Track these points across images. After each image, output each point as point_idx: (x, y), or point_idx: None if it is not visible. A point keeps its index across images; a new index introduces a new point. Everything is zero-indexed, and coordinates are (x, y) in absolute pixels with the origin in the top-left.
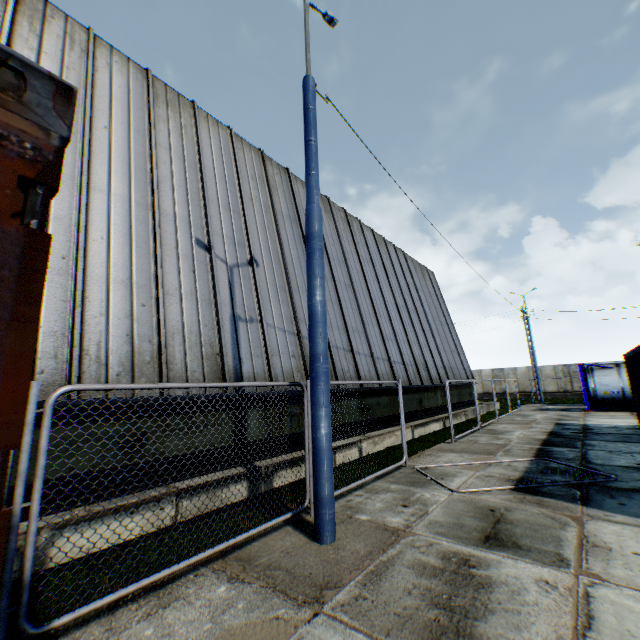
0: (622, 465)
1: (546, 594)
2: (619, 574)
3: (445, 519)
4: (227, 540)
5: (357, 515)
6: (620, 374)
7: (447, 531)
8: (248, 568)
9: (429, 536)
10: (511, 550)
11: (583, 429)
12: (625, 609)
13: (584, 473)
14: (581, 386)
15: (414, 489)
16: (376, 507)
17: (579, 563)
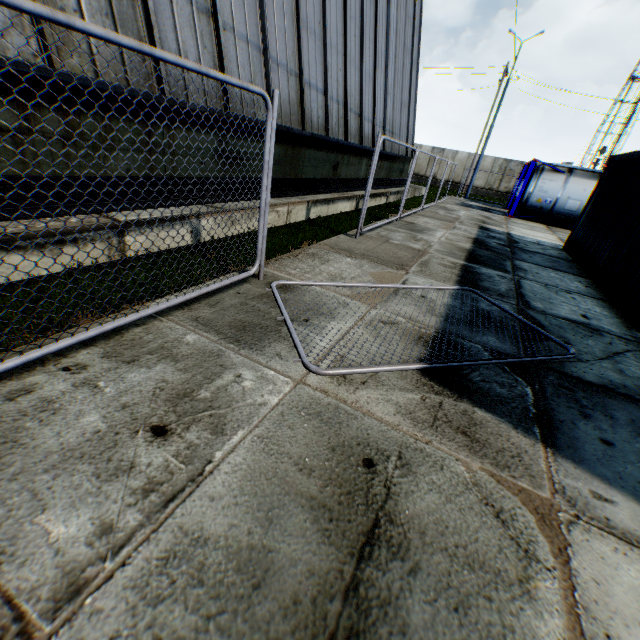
0: (569, 318)
1: None
2: None
3: (230, 526)
4: None
5: None
6: (567, 182)
7: (191, 639)
8: None
9: None
10: None
11: (509, 241)
12: None
13: (530, 334)
14: (520, 188)
15: (231, 354)
16: (67, 438)
17: None
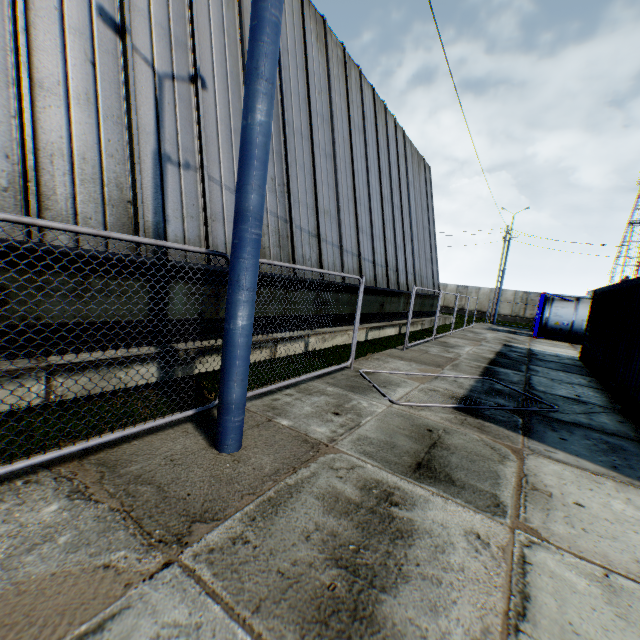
0: (564, 396)
1: (476, 556)
2: (561, 532)
3: (377, 436)
4: (87, 441)
5: (278, 419)
6: (577, 308)
7: (375, 452)
8: (107, 479)
9: (353, 457)
10: (443, 486)
11: (529, 354)
12: (567, 588)
13: (528, 400)
14: (537, 314)
15: (352, 395)
16: (303, 412)
17: (517, 512)
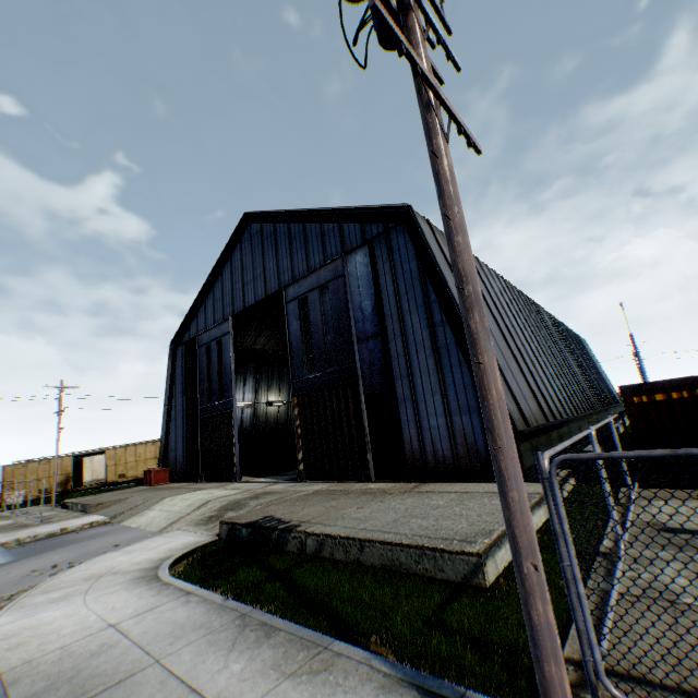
0: None
1: None
2: None
3: None
4: None
5: None
6: None
7: None
8: None
9: None
10: None
11: None
12: None
13: None
14: None
15: None
16: None
17: None
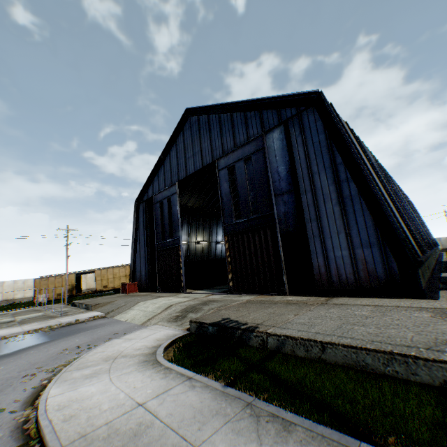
0: None
1: None
2: None
3: None
4: None
5: None
6: None
7: None
8: None
9: None
10: None
11: None
12: None
13: None
14: None
15: None
16: None
17: None
